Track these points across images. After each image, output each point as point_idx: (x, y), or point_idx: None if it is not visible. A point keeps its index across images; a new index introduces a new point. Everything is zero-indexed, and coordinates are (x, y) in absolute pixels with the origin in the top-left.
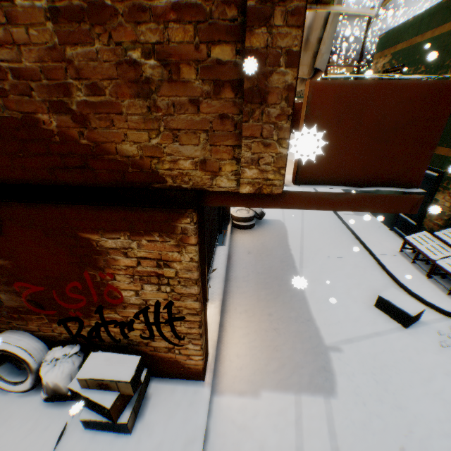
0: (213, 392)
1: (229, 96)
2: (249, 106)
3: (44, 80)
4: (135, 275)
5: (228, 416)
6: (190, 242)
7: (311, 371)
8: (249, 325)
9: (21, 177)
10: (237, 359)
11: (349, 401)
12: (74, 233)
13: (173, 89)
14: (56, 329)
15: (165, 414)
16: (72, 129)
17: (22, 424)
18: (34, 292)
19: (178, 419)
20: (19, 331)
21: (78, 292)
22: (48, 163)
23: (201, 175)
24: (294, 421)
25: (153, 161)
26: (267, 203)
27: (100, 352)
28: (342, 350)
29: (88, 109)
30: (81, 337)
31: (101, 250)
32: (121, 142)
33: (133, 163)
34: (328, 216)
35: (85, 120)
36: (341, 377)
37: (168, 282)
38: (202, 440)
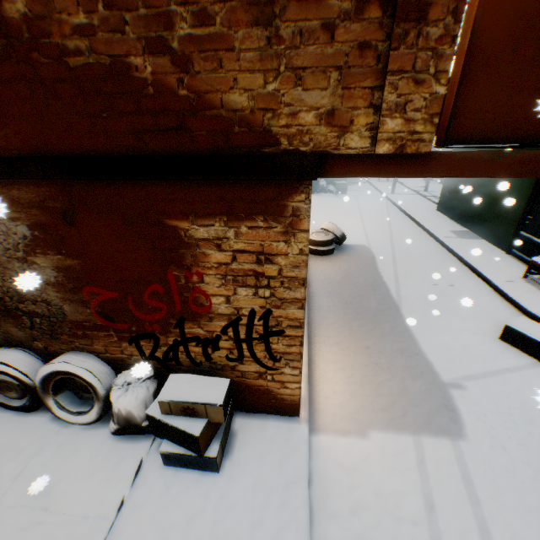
0: (309, 431)
1: (375, 16)
2: (402, 28)
3: (140, 10)
4: (228, 276)
5: (333, 458)
6: (302, 227)
7: (429, 410)
8: (343, 358)
9: (101, 146)
10: (334, 396)
11: (482, 444)
12: (158, 220)
13: (302, 12)
14: (125, 350)
15: (257, 452)
16: (169, 76)
17: (90, 459)
18: (104, 301)
19: (274, 458)
20: (82, 352)
21: (156, 299)
22: (136, 125)
23: (326, 132)
24: (415, 465)
25: (267, 115)
26: (406, 170)
27: (181, 374)
28: (465, 387)
29: (191, 47)
30: (154, 359)
31: (190, 242)
32: (229, 91)
33: (241, 120)
34: (423, 240)
35: (187, 62)
36: (468, 417)
37: (268, 284)
38: (306, 482)
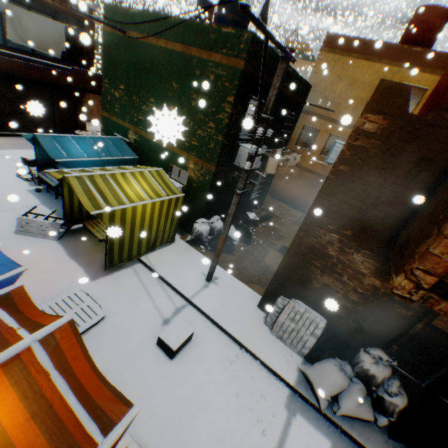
0: None
1: None
2: None
3: None
4: None
5: None
6: None
7: None
8: None
9: None
10: None
11: None
12: None
13: None
14: None
15: None
16: None
17: None
18: None
19: None
20: None
21: None
22: None
23: None
24: None
25: None
26: None
27: None
28: None
29: None
30: None
31: None
32: None
33: None
34: None
35: None
36: None
37: None
38: None
